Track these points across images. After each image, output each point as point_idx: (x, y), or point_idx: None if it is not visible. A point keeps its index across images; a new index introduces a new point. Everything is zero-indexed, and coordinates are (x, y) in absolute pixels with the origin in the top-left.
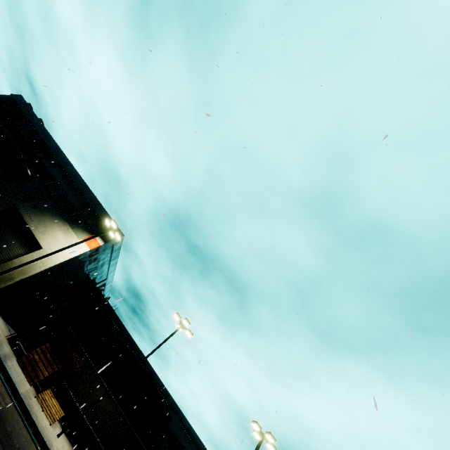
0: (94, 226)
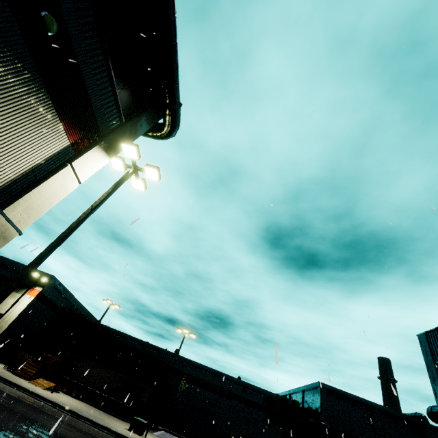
0: (31, 282)
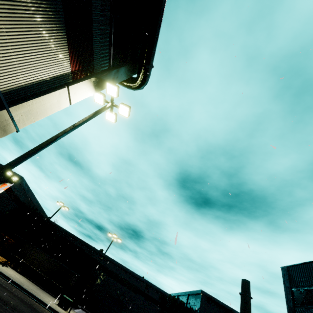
0: (4, 178)
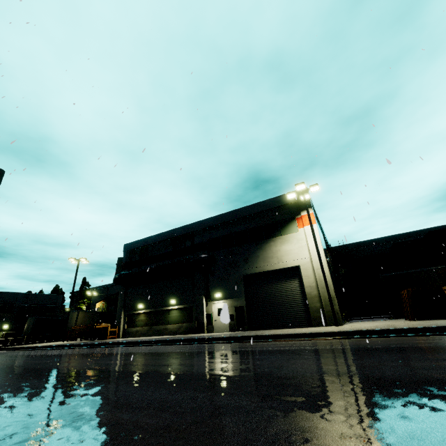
0: (284, 214)
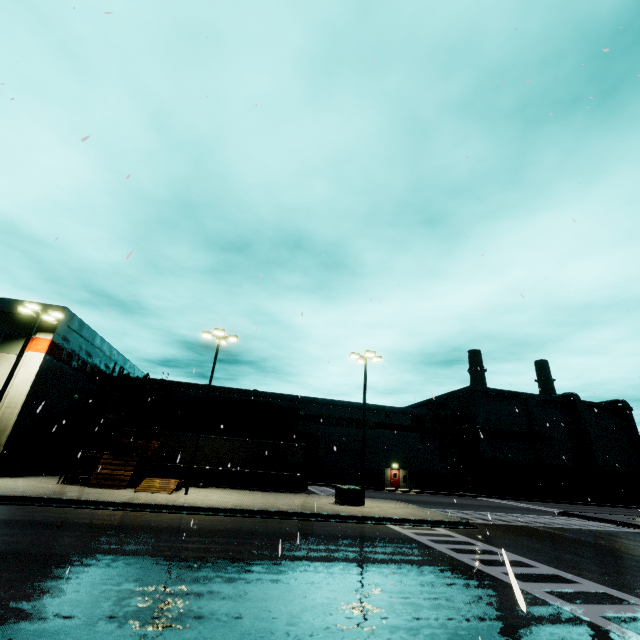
0: (18, 327)
